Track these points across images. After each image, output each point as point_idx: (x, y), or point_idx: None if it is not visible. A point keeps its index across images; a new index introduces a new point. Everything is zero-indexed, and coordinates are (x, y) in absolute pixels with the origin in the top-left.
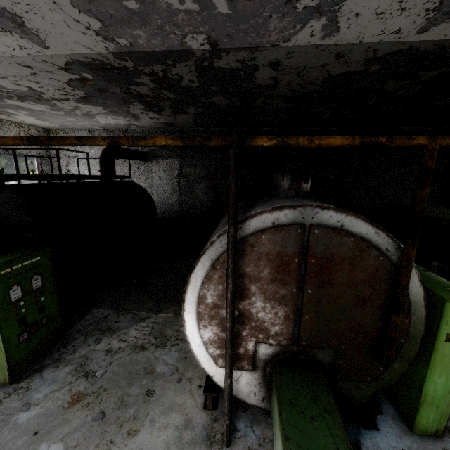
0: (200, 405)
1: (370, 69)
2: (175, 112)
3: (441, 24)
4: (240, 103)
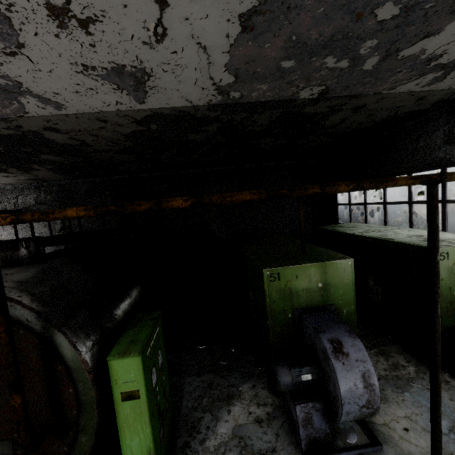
0: None
1: (152, 128)
2: (23, 169)
3: (148, 97)
4: (78, 158)
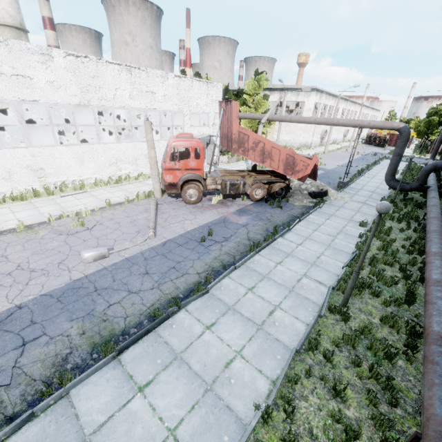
0: None
1: None
2: None
3: None
4: None
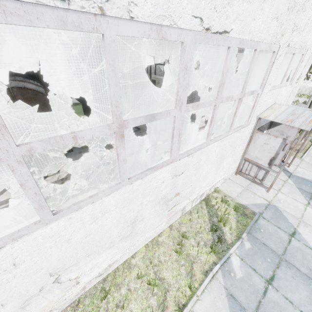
0: (3, 171)
1: None
2: None
3: None
4: None
